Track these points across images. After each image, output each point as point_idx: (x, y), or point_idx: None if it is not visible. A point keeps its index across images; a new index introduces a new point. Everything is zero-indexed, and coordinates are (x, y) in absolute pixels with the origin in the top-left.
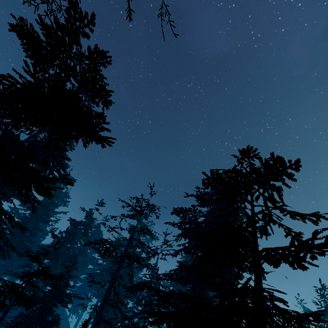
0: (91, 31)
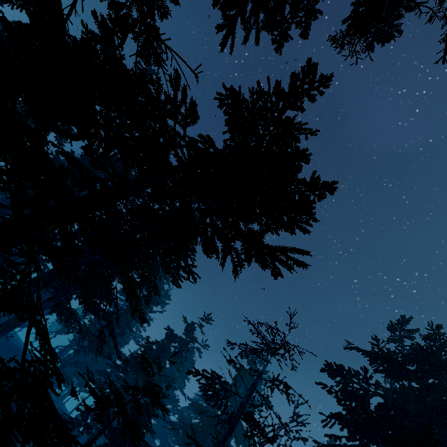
0: (320, 93)
